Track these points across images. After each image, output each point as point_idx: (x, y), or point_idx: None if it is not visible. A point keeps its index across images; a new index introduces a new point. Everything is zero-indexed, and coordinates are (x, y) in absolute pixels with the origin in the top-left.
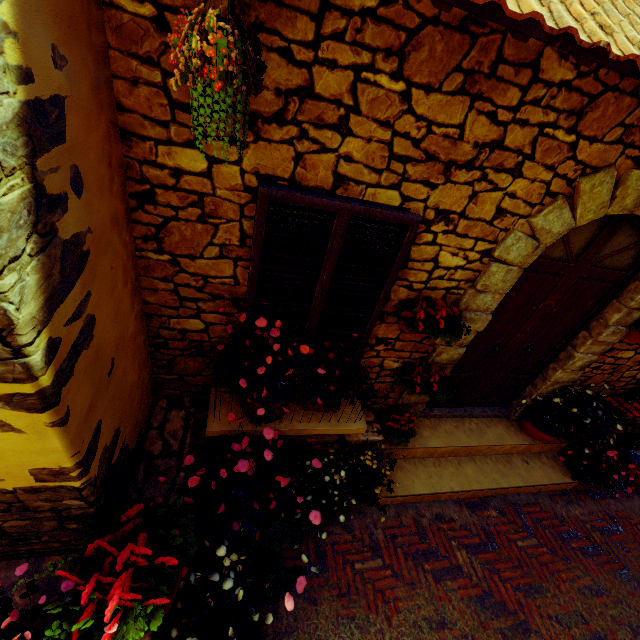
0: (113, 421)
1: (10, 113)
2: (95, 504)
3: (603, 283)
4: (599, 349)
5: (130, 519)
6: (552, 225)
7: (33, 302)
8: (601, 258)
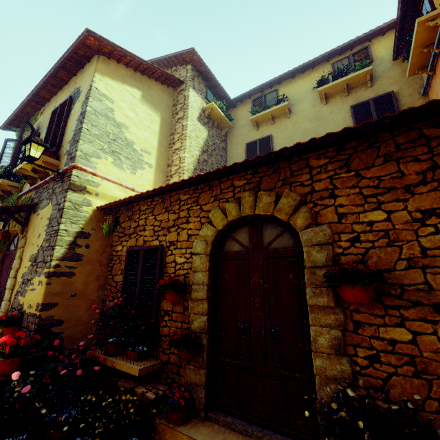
0: (63, 314)
1: (76, 231)
2: (35, 332)
3: (285, 259)
4: (331, 319)
5: (34, 339)
6: (207, 233)
7: (60, 254)
8: (267, 244)
